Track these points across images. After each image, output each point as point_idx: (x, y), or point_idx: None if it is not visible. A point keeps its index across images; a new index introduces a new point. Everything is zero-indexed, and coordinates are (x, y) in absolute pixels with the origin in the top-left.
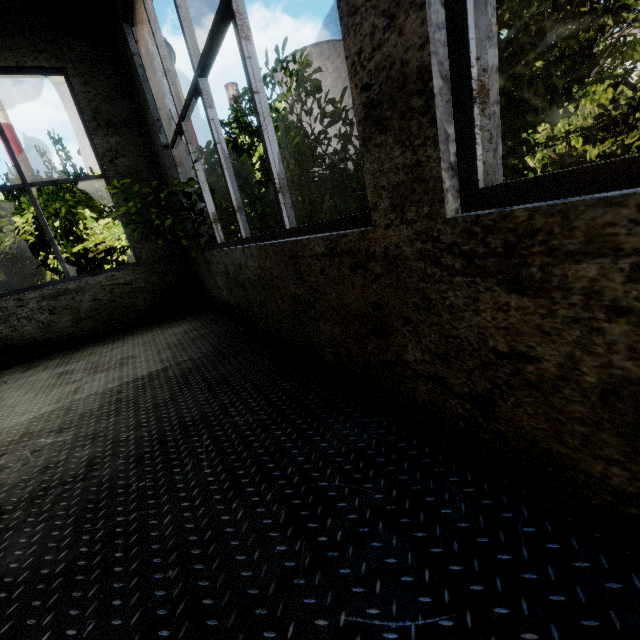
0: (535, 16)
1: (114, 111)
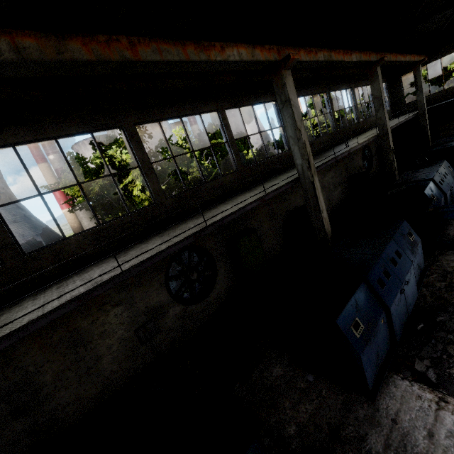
0: (444, 71)
1: (388, 87)
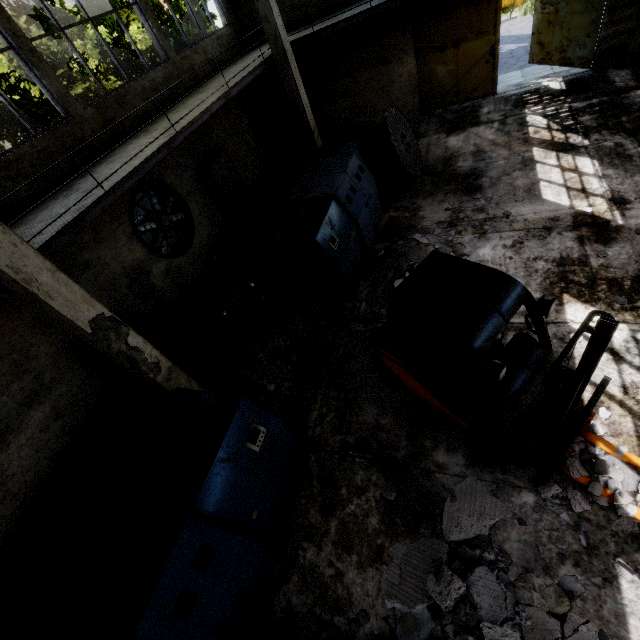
0: None
1: None
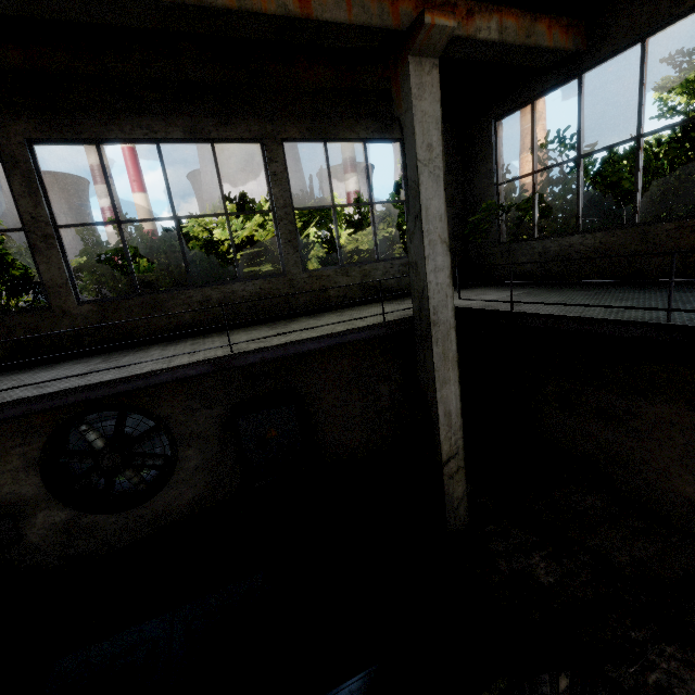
0: None
1: (451, 162)
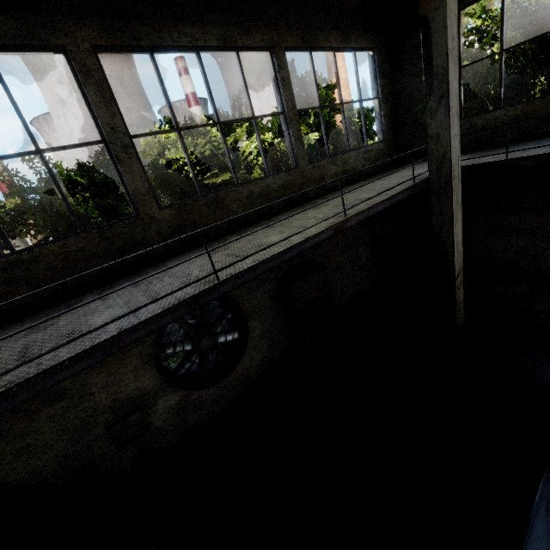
0: None
1: (384, 67)
